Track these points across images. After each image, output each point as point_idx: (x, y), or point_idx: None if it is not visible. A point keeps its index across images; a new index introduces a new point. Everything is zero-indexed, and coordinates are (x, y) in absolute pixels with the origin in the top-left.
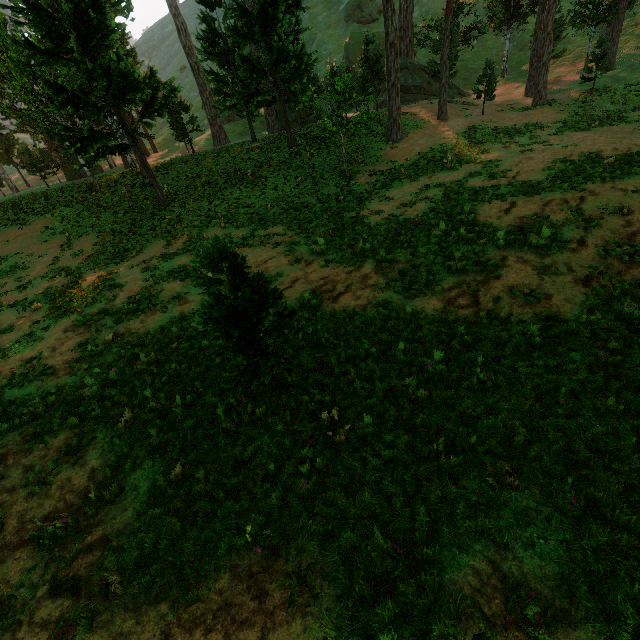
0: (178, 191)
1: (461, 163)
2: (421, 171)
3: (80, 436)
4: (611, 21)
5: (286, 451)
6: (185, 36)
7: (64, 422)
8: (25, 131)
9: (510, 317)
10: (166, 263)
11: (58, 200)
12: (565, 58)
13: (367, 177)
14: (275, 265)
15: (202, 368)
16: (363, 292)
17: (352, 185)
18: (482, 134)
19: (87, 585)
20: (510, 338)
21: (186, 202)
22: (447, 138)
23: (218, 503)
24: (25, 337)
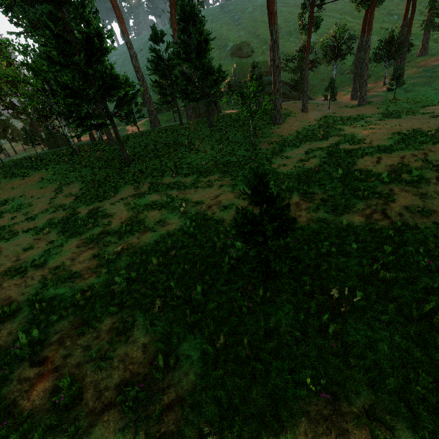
0: (136, 154)
1: (327, 136)
2: (302, 141)
3: (123, 320)
4: (396, 59)
5: (302, 321)
6: (135, 60)
7: (103, 311)
8: (17, 117)
9: (416, 225)
10: (141, 200)
11: (50, 160)
12: (370, 79)
13: (266, 145)
14: (225, 198)
15: (204, 267)
16: (301, 213)
17: (258, 150)
18: (333, 120)
19: (181, 438)
20: (426, 238)
21: (143, 161)
22: (312, 122)
23: (266, 363)
24: (45, 252)
